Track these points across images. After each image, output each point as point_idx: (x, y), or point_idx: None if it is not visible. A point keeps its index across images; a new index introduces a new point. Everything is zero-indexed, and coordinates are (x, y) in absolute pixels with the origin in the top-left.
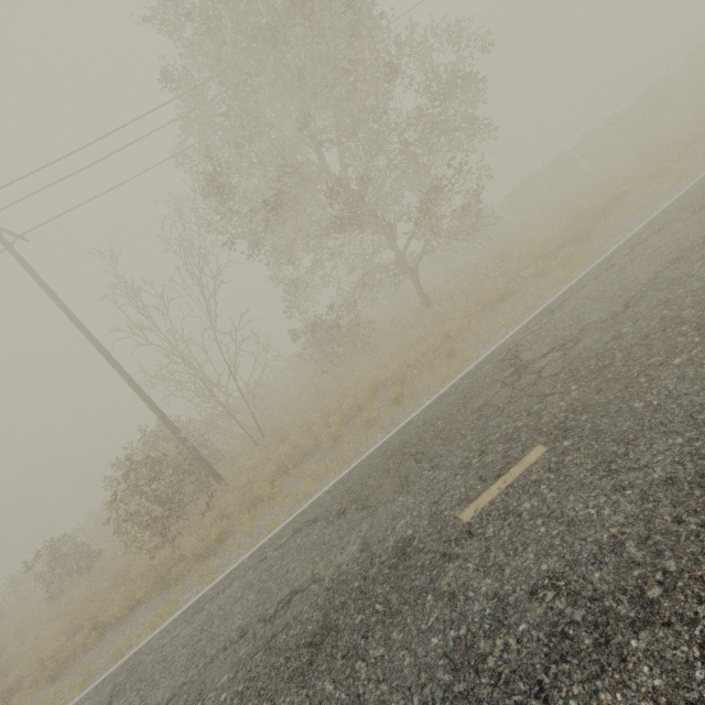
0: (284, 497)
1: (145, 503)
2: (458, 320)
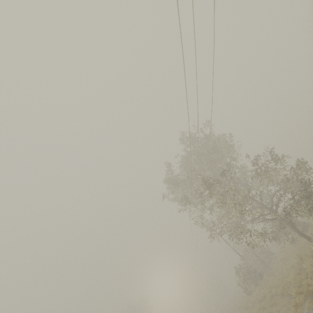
0: (251, 311)
1: (241, 280)
2: (280, 288)
